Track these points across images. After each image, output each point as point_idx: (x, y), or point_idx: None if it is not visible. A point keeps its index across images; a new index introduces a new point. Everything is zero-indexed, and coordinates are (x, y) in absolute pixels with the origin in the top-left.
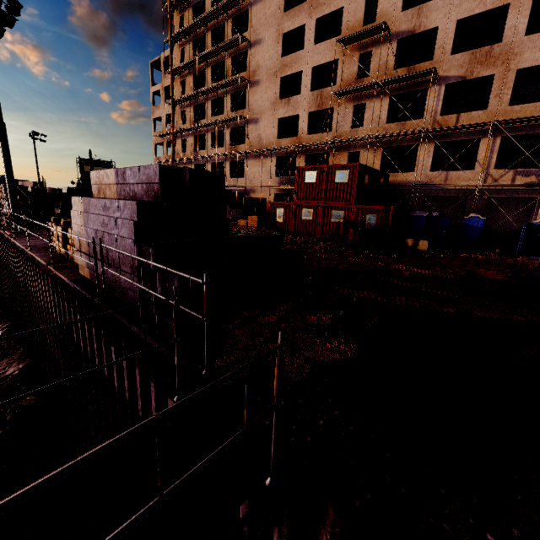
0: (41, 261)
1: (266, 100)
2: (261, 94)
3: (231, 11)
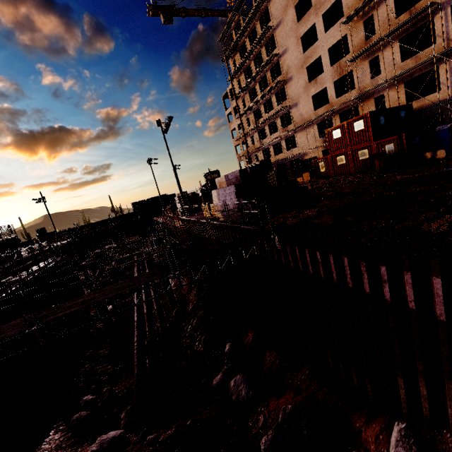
0: (204, 221)
1: (299, 88)
2: (295, 84)
3: (262, 41)
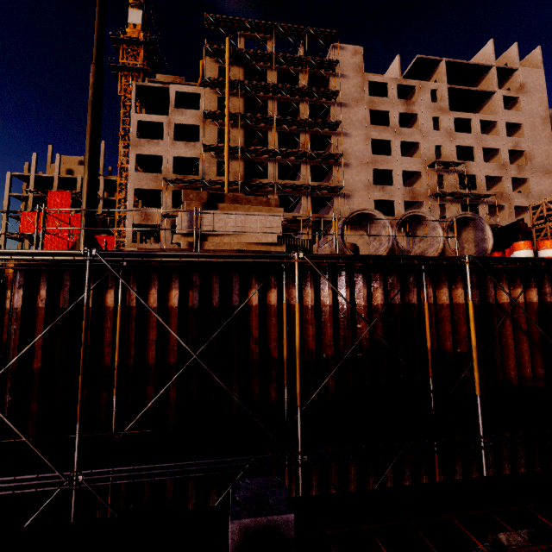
0: None
1: (358, 182)
2: (353, 175)
3: (311, 98)
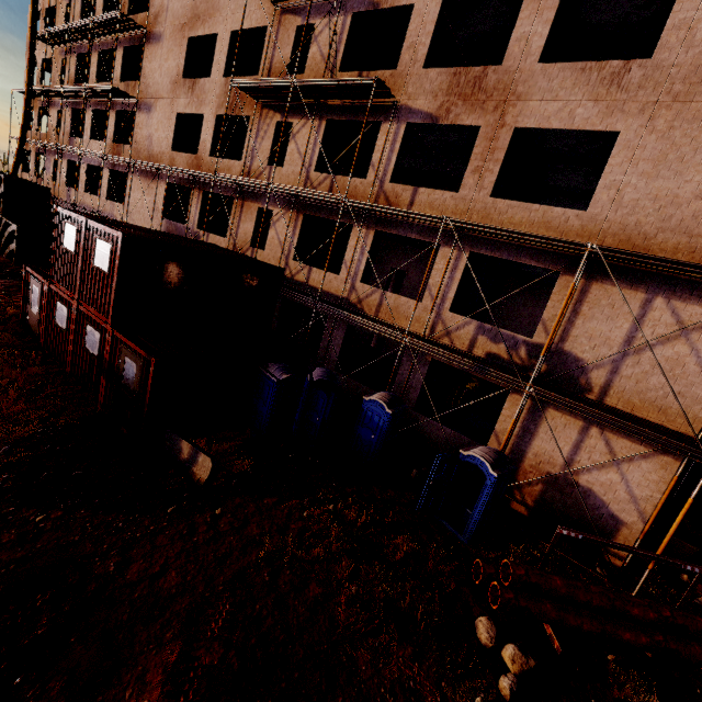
0: None
1: (165, 74)
2: (161, 60)
3: None
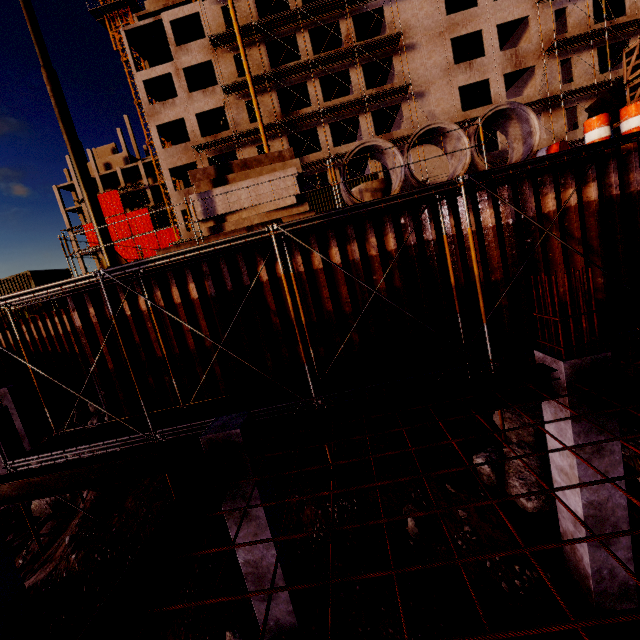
0: None
1: (432, 68)
2: (423, 60)
3: None
